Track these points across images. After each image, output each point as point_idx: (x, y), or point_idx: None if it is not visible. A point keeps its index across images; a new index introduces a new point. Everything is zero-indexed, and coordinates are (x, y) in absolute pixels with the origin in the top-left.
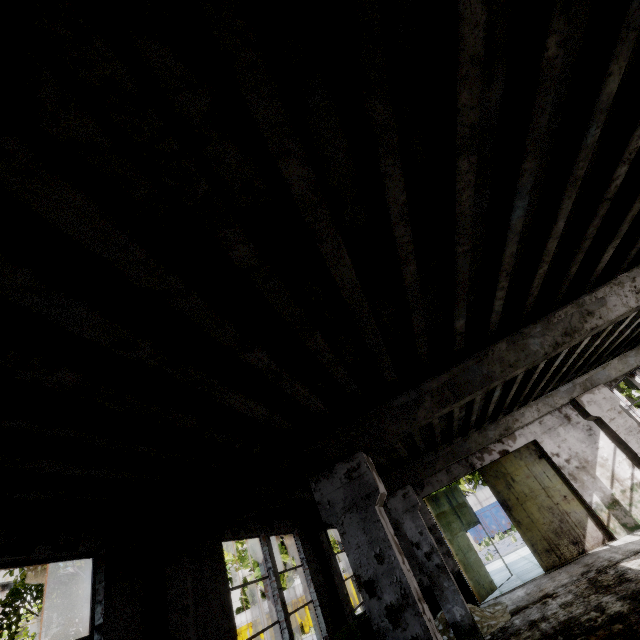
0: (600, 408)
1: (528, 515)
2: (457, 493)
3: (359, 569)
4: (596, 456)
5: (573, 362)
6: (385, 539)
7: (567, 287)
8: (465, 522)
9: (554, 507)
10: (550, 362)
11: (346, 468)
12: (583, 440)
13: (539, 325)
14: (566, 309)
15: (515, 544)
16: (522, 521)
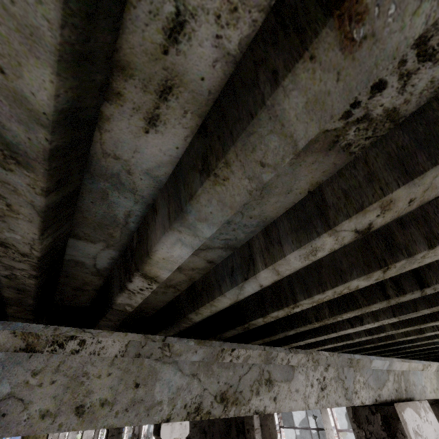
0: None
1: (28, 437)
2: None
3: None
4: None
5: None
6: None
7: None
8: None
9: (38, 438)
10: None
11: None
12: None
13: None
14: None
15: None
16: (25, 438)
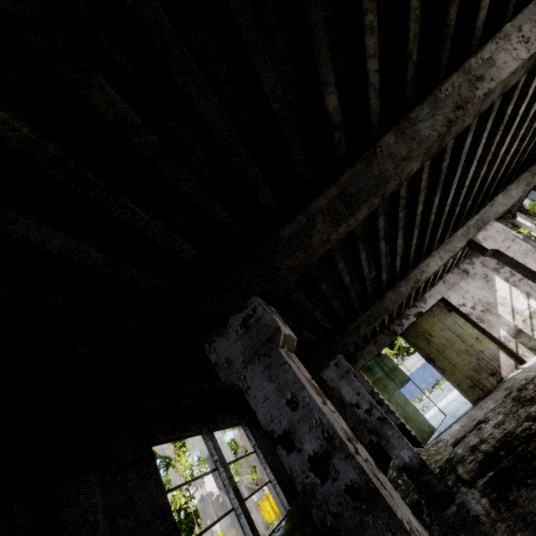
0: (495, 241)
1: (449, 361)
2: (387, 360)
3: (271, 424)
4: (496, 297)
5: (463, 203)
6: (295, 381)
7: (448, 55)
8: (398, 382)
9: (470, 349)
10: (443, 200)
11: (241, 318)
12: (482, 287)
13: (426, 105)
14: (452, 80)
15: (443, 393)
16: (445, 368)
